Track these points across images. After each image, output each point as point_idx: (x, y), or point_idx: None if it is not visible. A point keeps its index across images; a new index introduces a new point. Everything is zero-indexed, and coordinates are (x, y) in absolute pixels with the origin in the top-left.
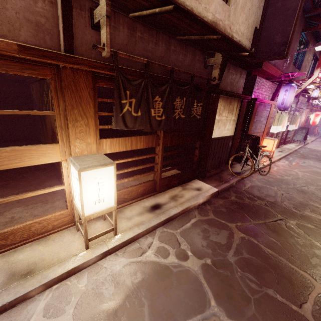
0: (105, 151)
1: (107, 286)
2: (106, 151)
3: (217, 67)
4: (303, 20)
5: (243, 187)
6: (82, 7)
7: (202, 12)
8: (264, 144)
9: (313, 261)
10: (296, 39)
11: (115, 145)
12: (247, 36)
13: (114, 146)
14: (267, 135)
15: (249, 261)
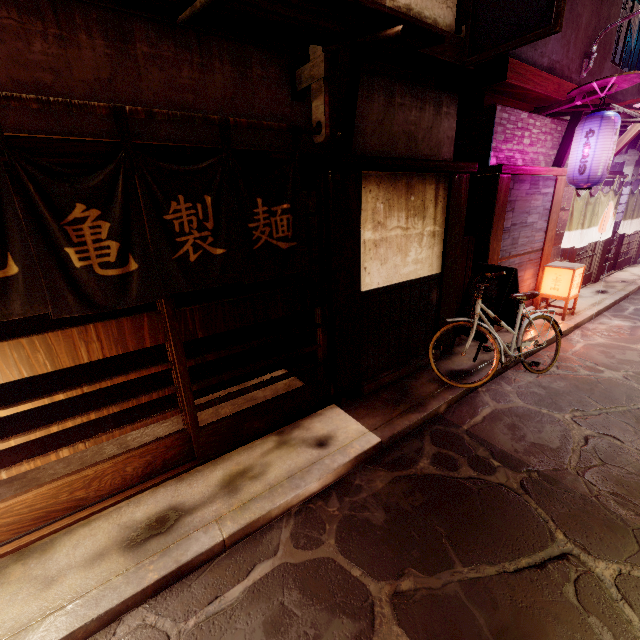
0: None
1: None
2: None
3: (319, 89)
4: None
5: (467, 419)
6: None
7: None
8: (546, 282)
9: None
10: None
11: None
12: None
13: None
14: (559, 254)
15: None
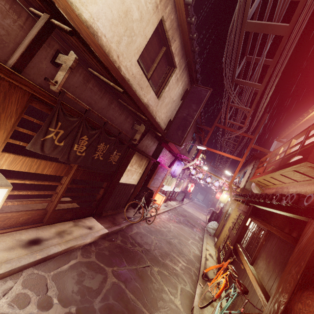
0: (1, 166)
1: None
2: (1, 166)
3: (140, 133)
4: (196, 127)
5: (130, 232)
6: (50, 45)
7: (142, 95)
8: (156, 197)
9: (159, 304)
10: (190, 135)
11: (18, 163)
12: (164, 122)
13: (16, 164)
14: (160, 190)
15: (112, 306)
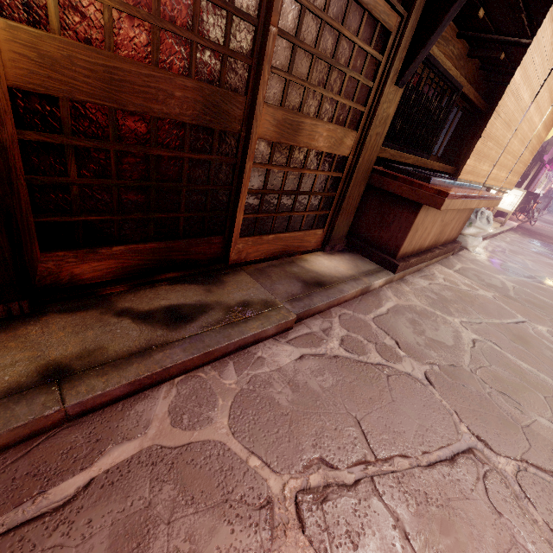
0: None
1: (516, 238)
2: None
3: (551, 145)
4: None
5: (526, 228)
6: None
7: None
8: None
9: None
10: None
11: None
12: None
13: None
14: None
15: None
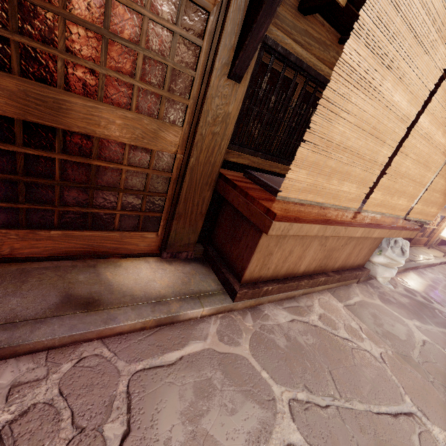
0: None
1: None
2: None
3: None
4: None
5: None
6: None
7: None
8: None
9: None
10: None
11: None
12: None
13: None
14: None
15: None
